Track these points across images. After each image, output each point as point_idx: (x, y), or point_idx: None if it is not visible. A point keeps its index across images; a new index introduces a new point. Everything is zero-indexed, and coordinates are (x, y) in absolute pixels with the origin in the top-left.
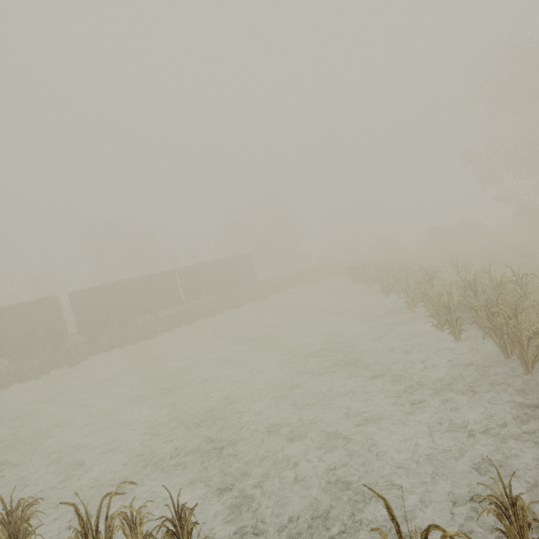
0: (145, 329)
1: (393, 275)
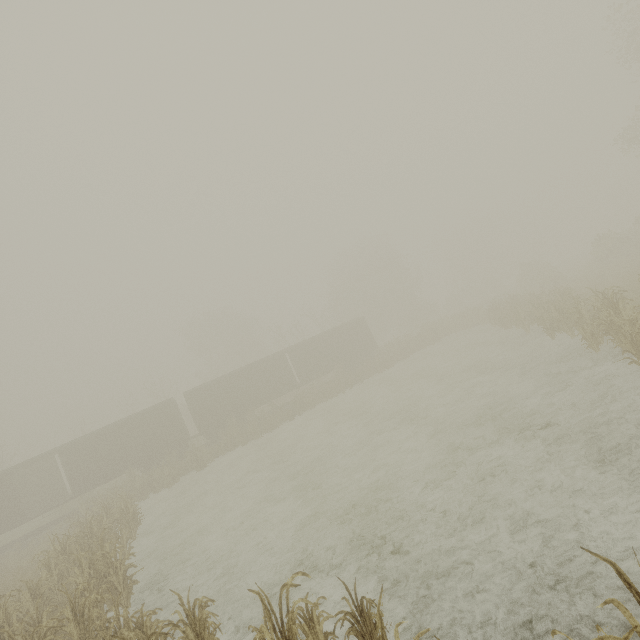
0: (264, 421)
1: (556, 308)
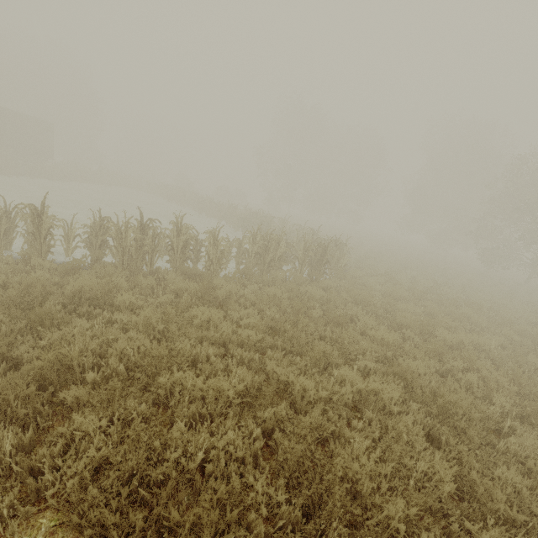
0: None
1: (210, 202)
